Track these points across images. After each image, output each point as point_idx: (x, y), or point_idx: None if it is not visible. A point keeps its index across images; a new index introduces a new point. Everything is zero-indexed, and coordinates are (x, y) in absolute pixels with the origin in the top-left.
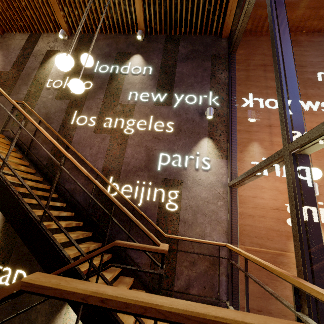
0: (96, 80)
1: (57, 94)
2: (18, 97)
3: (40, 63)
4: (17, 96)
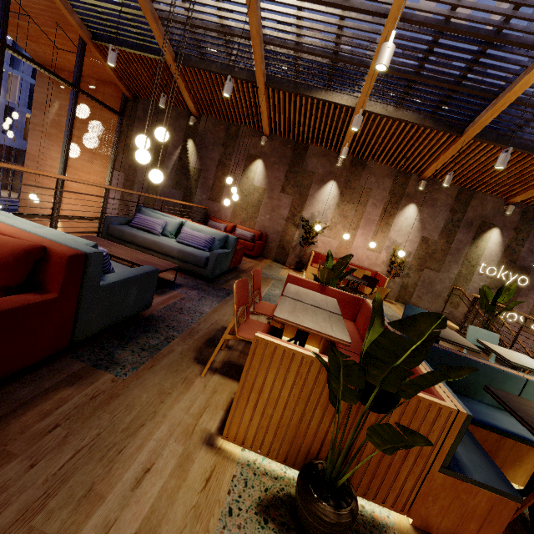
0: (532, 276)
1: (490, 283)
2: (448, 276)
3: (472, 238)
4: (447, 275)
